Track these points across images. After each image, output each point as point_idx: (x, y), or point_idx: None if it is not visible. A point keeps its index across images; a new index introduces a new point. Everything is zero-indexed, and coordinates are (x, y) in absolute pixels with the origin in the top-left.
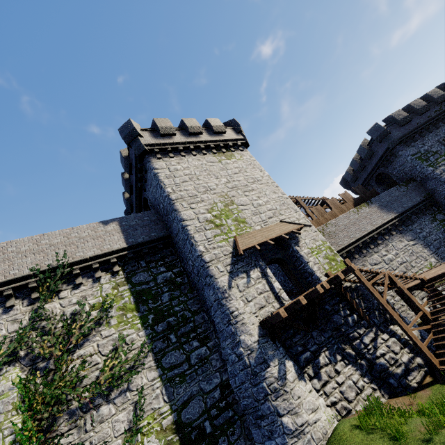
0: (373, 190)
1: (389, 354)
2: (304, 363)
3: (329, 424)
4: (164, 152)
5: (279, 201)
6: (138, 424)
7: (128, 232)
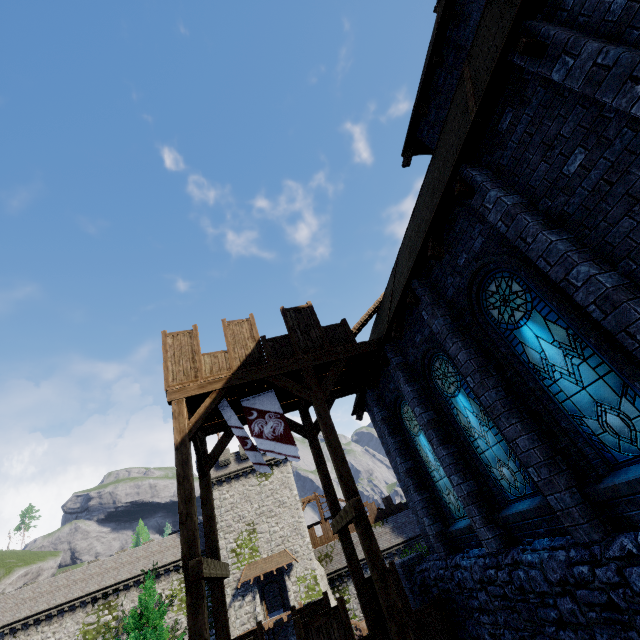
0: (399, 503)
1: None
2: None
3: None
4: (221, 480)
5: (293, 526)
6: None
7: None
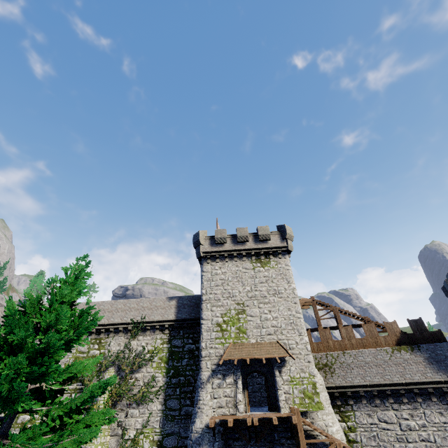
0: (437, 332)
1: None
2: None
3: None
4: (214, 256)
5: (289, 319)
6: (144, 429)
7: (180, 309)
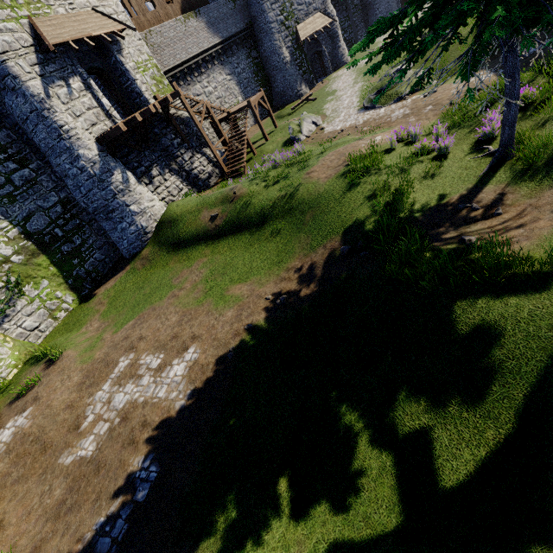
0: None
1: (200, 167)
2: (141, 175)
3: (162, 208)
4: None
5: None
6: None
7: None
